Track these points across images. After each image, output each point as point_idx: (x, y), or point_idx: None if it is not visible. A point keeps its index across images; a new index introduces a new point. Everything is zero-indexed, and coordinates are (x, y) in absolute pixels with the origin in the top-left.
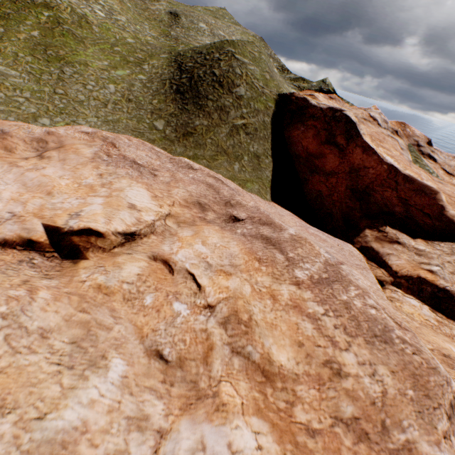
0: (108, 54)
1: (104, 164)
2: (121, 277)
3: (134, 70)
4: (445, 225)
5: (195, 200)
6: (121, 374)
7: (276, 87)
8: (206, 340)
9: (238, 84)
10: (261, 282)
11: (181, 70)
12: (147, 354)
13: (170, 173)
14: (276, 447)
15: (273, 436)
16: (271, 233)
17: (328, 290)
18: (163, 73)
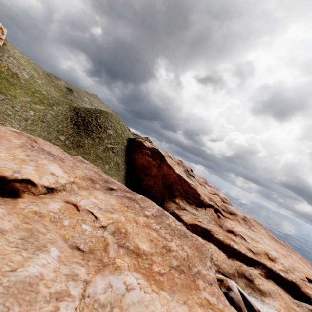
0: (30, 96)
1: (29, 150)
2: (49, 208)
3: (47, 108)
4: (201, 202)
5: (88, 177)
6: (57, 255)
7: (127, 134)
8: (104, 241)
9: (110, 129)
10: (129, 216)
11: (78, 115)
12: (70, 247)
13: (73, 162)
14: (147, 283)
15: (144, 279)
16: (131, 195)
17: (160, 219)
18: (66, 114)
